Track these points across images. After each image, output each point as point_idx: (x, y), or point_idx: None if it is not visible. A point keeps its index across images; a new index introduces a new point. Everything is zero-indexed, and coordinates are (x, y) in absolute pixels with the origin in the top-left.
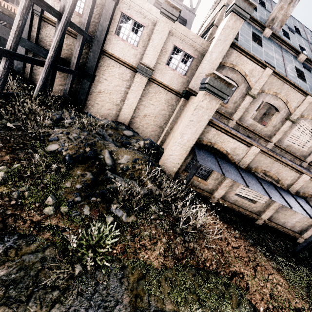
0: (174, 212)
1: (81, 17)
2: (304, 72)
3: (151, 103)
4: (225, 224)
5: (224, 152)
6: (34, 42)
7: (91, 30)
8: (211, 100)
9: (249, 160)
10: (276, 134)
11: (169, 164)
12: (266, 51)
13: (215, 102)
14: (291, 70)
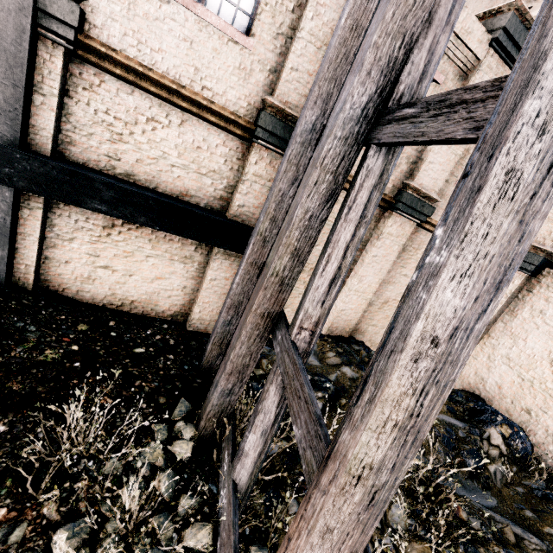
0: None
1: (247, 50)
2: None
3: (405, 272)
4: None
5: None
6: (48, 153)
7: (287, 99)
8: None
9: None
10: None
11: None
12: None
13: None
14: None
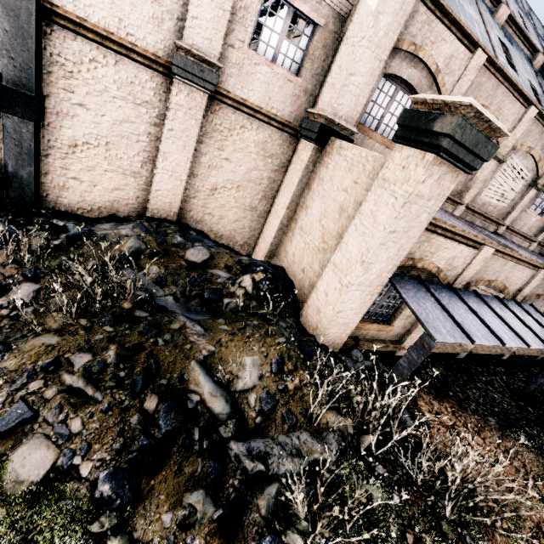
0: (412, 473)
1: None
2: (509, 48)
3: (225, 156)
4: (446, 405)
5: (433, 271)
6: None
7: None
8: (442, 175)
9: (473, 271)
10: (471, 189)
11: (335, 328)
12: (460, 3)
13: (450, 178)
14: (498, 49)
